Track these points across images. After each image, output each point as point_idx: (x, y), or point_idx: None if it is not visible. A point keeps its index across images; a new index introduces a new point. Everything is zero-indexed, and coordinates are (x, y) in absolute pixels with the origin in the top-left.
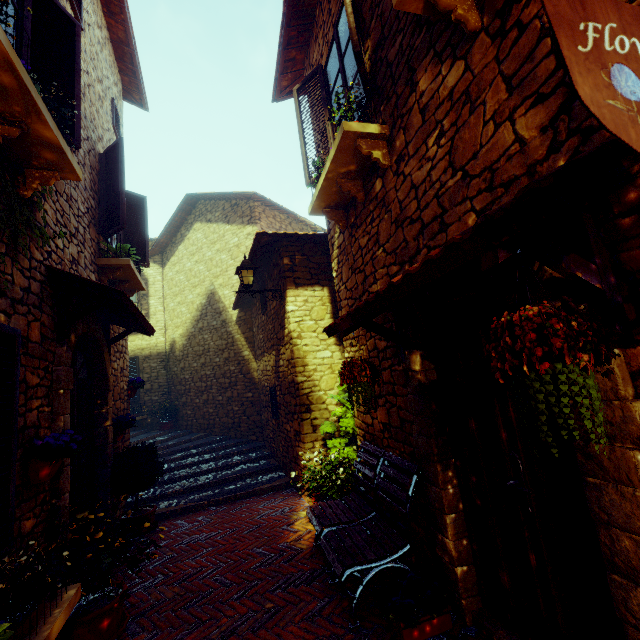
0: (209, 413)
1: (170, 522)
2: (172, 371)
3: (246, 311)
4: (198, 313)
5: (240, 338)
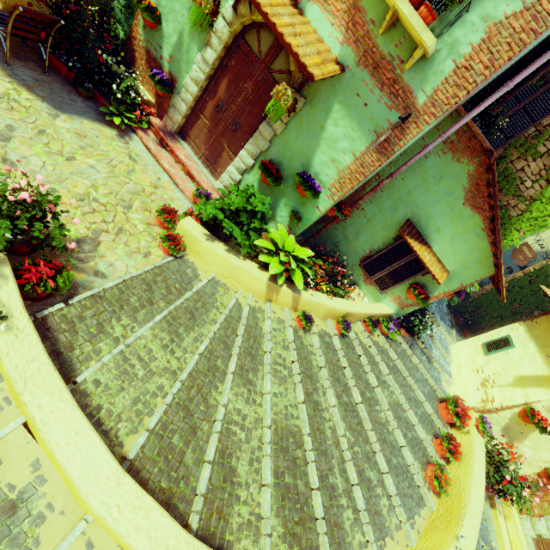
0: None
1: None
2: None
3: None
4: None
5: None
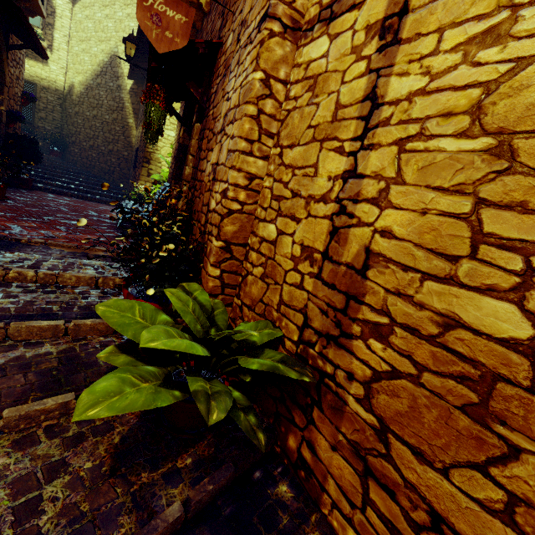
0: (92, 157)
1: (43, 192)
2: (67, 111)
3: (139, 86)
4: (99, 69)
5: (129, 107)
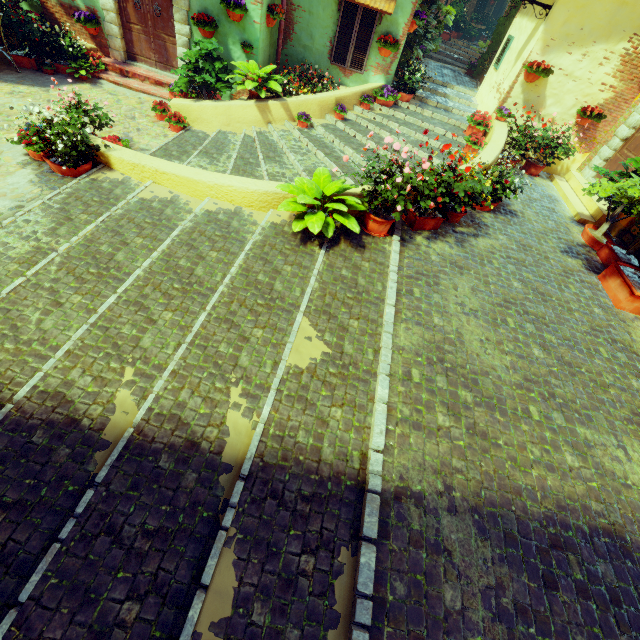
0: None
1: None
2: None
3: None
4: None
5: None
